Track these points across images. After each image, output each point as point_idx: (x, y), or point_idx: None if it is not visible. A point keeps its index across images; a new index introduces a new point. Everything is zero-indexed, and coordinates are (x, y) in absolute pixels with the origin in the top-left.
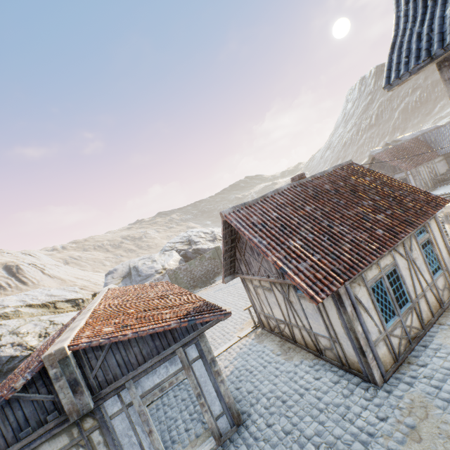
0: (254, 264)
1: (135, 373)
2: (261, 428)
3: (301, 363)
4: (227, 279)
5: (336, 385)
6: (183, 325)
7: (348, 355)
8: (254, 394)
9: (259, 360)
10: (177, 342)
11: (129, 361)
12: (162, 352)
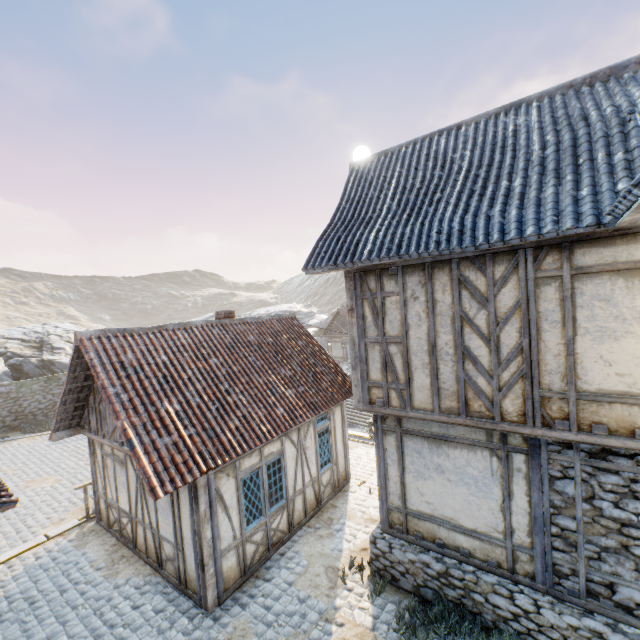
0: (110, 421)
1: None
2: None
3: (127, 583)
4: (60, 434)
5: (158, 615)
6: None
7: (189, 569)
8: None
9: (60, 579)
10: None
11: None
12: None
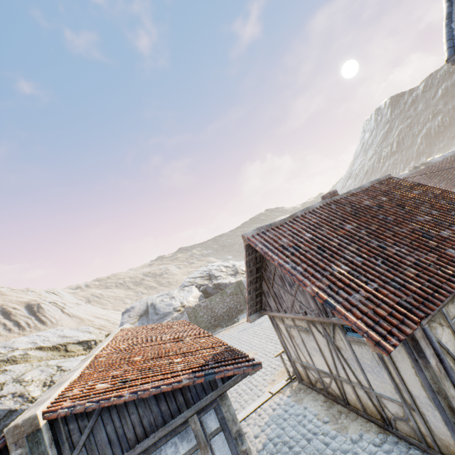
0: (286, 298)
1: (131, 454)
2: None
3: (362, 439)
4: (253, 317)
5: None
6: (198, 382)
7: (436, 432)
8: None
9: (299, 428)
10: (190, 406)
11: (125, 435)
12: (170, 422)
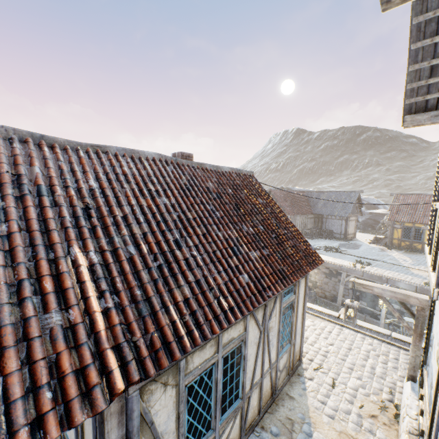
0: None
1: None
2: None
3: None
4: None
5: None
6: None
7: None
8: None
9: None
10: None
11: None
12: None
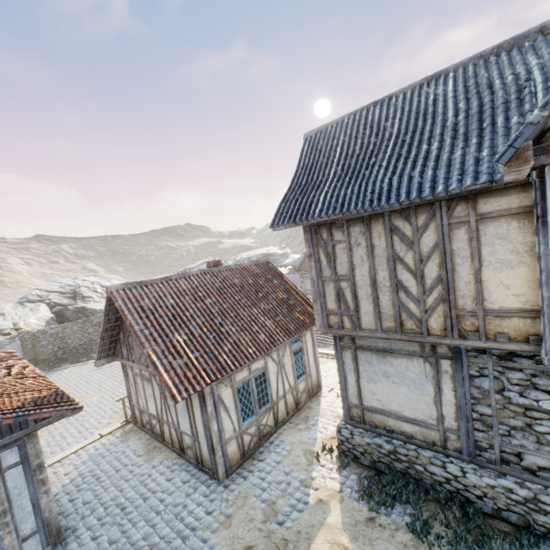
0: (137, 350)
1: None
2: (84, 543)
3: (161, 464)
4: (102, 362)
5: (185, 485)
6: (7, 423)
7: (204, 453)
8: (92, 505)
9: (114, 463)
10: None
11: None
12: None
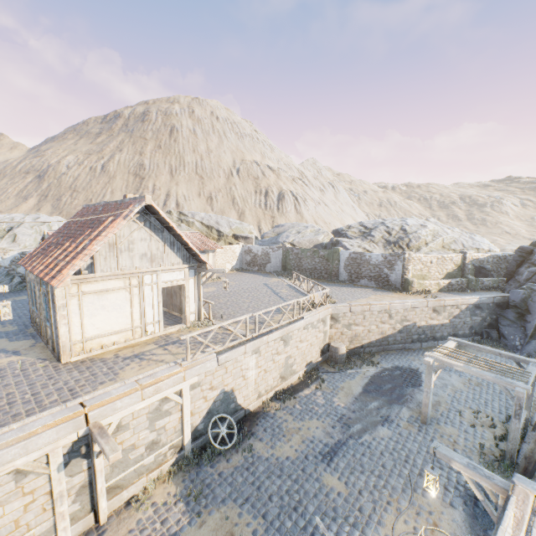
0: None
1: None
2: None
3: None
4: None
5: None
6: None
7: None
8: None
9: None
10: None
11: None
12: None
